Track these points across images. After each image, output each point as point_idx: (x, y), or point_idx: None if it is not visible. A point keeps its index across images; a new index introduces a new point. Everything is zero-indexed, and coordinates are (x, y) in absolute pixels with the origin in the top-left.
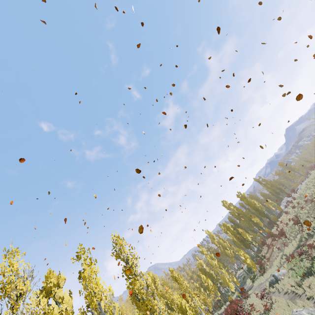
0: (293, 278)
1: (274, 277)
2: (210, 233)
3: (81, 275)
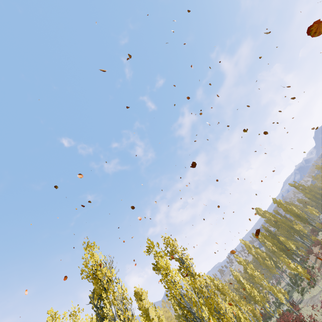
0: None
1: None
2: (246, 242)
3: (158, 266)
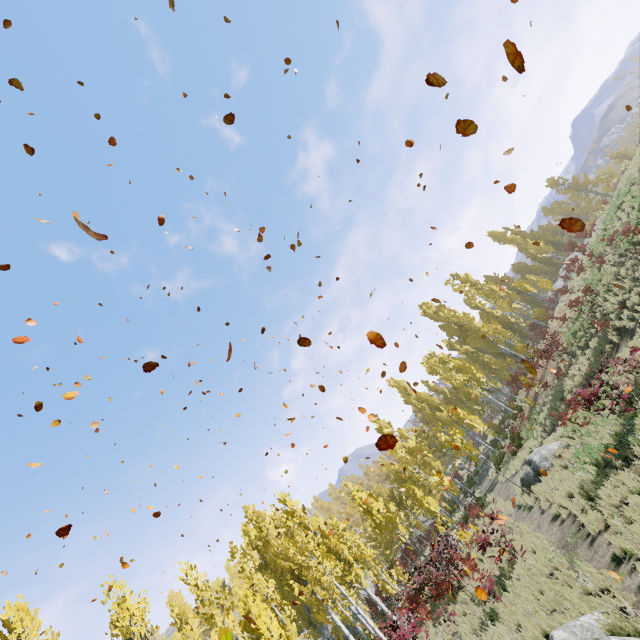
0: (575, 470)
1: (532, 466)
2: (399, 384)
3: None
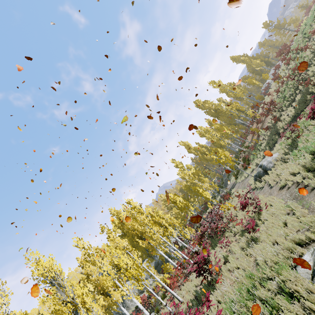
0: (294, 161)
1: (262, 167)
2: (185, 143)
3: None
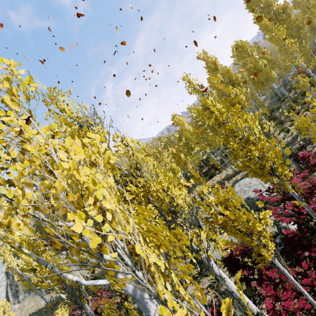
0: None
1: None
2: (209, 58)
3: None
